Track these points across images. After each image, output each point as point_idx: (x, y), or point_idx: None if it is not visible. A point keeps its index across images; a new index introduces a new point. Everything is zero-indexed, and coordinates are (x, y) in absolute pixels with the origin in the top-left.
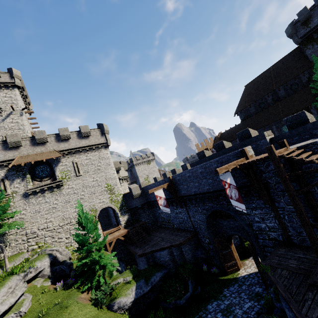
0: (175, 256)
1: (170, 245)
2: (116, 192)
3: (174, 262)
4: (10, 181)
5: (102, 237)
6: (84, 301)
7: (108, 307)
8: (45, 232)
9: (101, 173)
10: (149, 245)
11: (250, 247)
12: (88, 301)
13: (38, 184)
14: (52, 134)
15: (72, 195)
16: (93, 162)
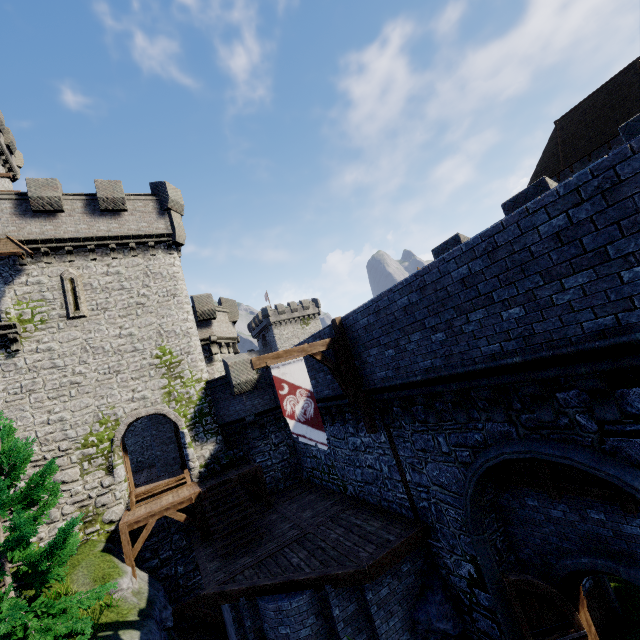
0: (337, 624)
1: (321, 576)
2: (185, 373)
3: None
4: None
5: (123, 507)
6: None
7: None
8: None
9: (147, 315)
10: (253, 554)
11: None
12: None
13: None
14: (9, 195)
15: (46, 372)
16: (127, 284)
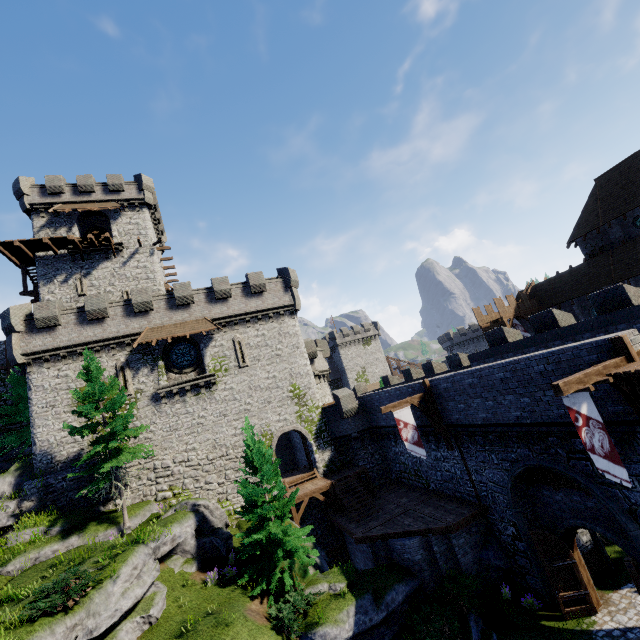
0: (436, 554)
1: (425, 529)
2: (308, 402)
3: (434, 566)
4: (133, 370)
5: None
6: (258, 619)
7: (301, 639)
8: (185, 469)
9: (283, 363)
10: (377, 520)
11: (632, 566)
12: (264, 619)
13: (176, 378)
14: (202, 289)
15: (231, 403)
16: (269, 342)
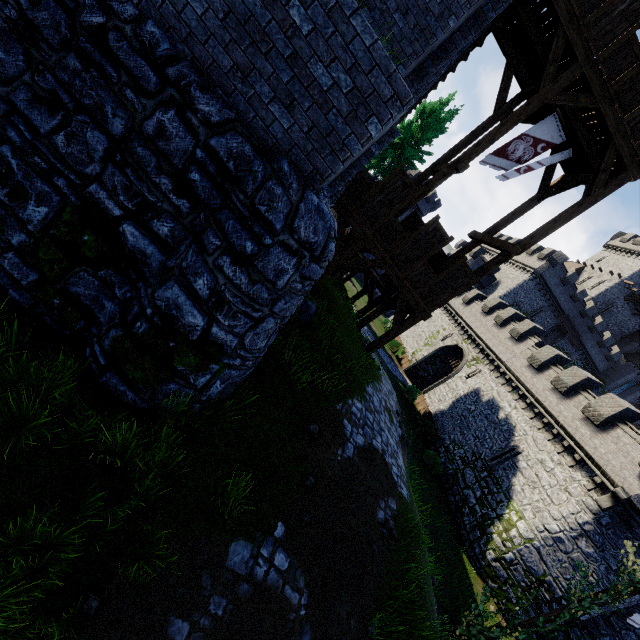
0: None
1: None
2: None
3: None
4: None
5: None
6: None
7: None
8: None
9: None
10: None
11: None
12: None
13: None
14: None
15: None
16: None
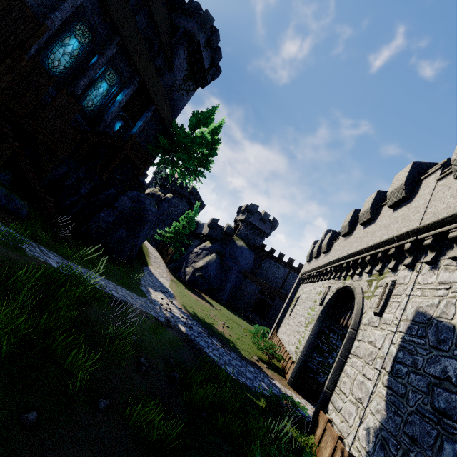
0: None
1: None
2: None
3: None
4: None
5: None
6: None
7: None
8: None
9: None
10: None
11: None
12: None
13: None
14: None
15: None
16: None
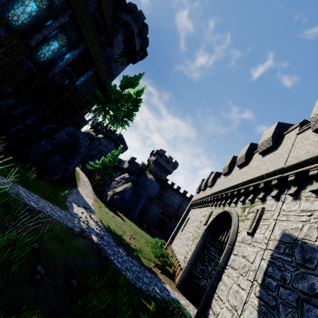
0: None
1: None
2: None
3: None
4: None
5: None
6: None
7: None
8: None
9: None
10: None
11: None
12: None
13: None
14: None
15: None
16: None
